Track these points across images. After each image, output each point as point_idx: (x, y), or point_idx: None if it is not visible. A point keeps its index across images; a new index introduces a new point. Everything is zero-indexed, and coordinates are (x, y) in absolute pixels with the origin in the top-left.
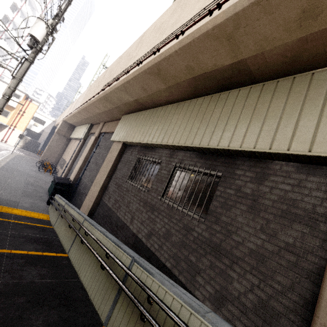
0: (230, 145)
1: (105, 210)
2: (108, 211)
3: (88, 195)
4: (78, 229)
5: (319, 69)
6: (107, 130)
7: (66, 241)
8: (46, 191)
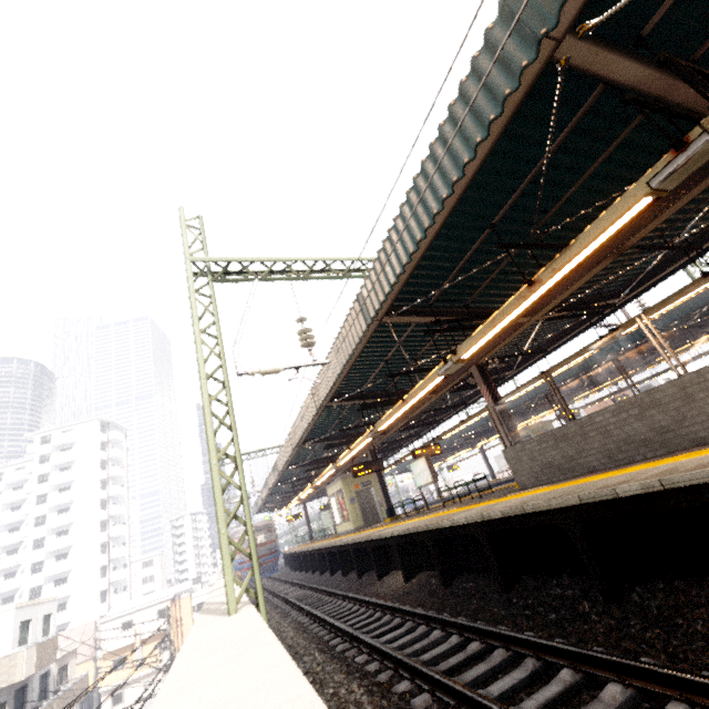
0: None
1: None
2: None
3: None
4: None
5: None
6: None
7: None
8: None
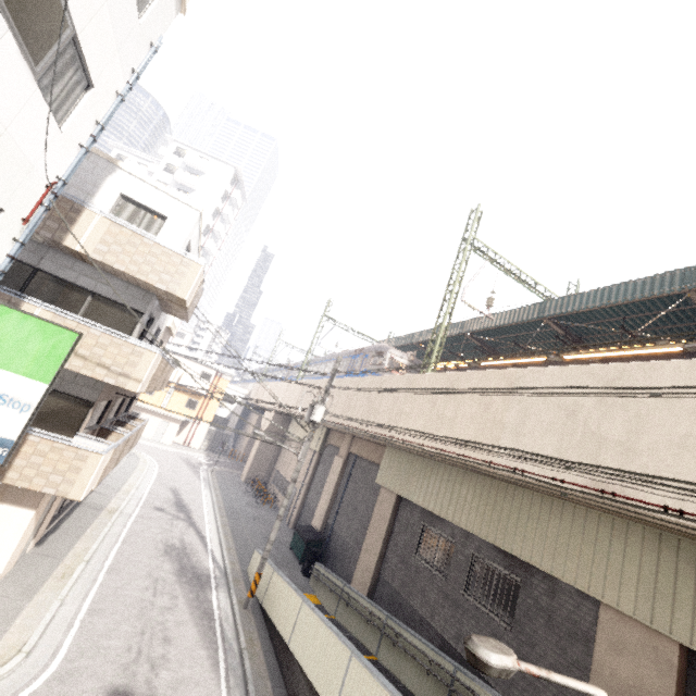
0: (521, 555)
1: (390, 593)
2: (395, 595)
3: (359, 566)
4: (382, 628)
5: (578, 505)
6: (362, 454)
7: (367, 641)
8: (287, 548)
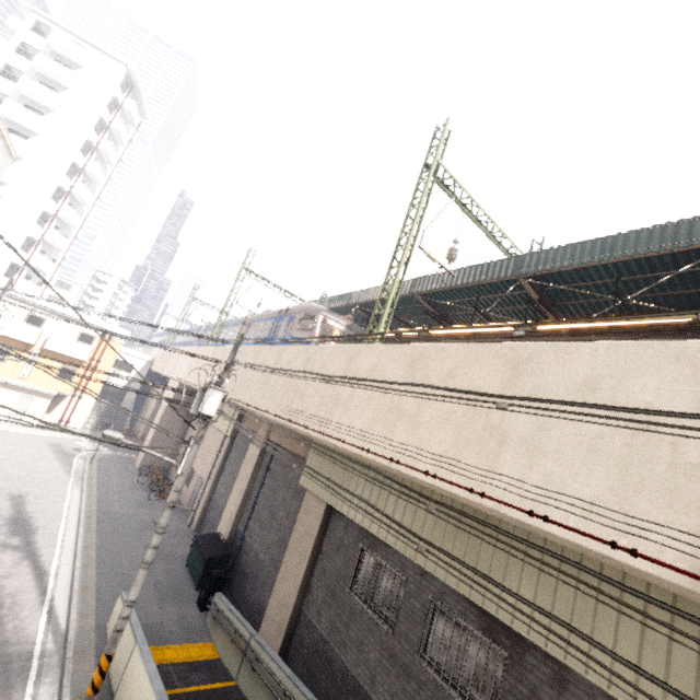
0: (513, 623)
1: (315, 639)
2: (321, 643)
3: (275, 596)
4: None
5: None
6: (283, 443)
7: None
8: (183, 566)
